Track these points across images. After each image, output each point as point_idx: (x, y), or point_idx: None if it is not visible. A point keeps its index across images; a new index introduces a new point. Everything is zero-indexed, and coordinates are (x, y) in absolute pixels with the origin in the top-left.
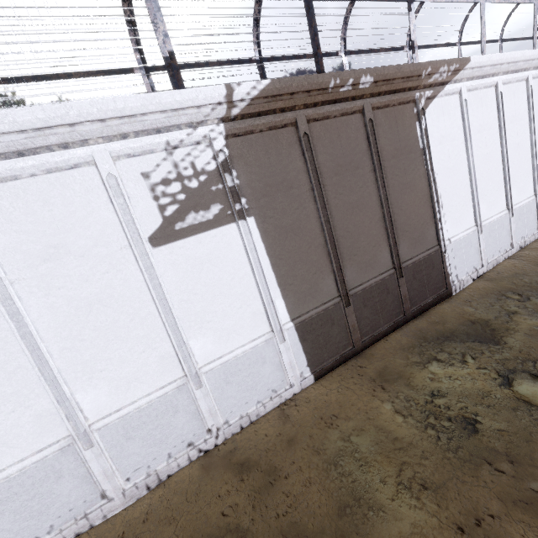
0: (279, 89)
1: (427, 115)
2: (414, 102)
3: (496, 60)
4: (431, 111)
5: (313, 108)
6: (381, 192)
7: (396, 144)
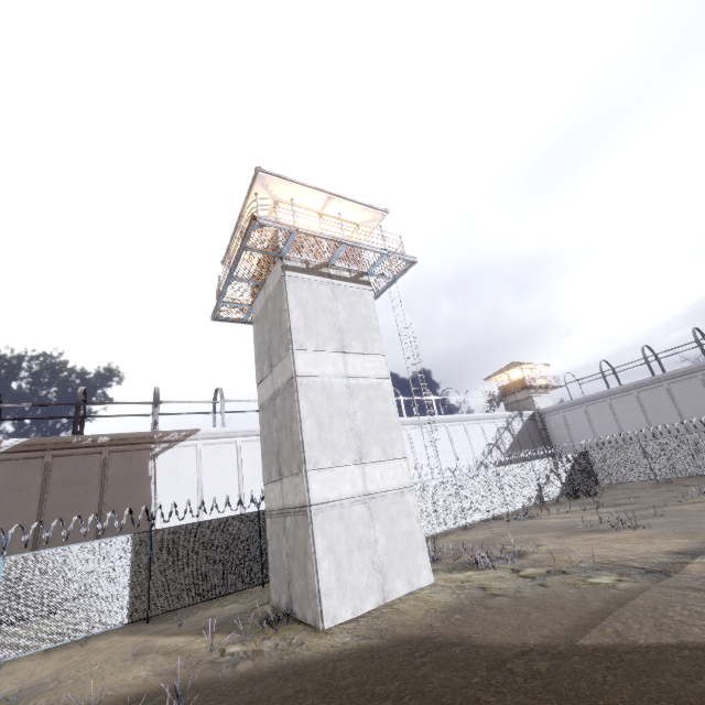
0: (35, 442)
1: (162, 457)
2: (151, 449)
3: (229, 430)
4: (167, 454)
5: (61, 450)
6: (98, 500)
7: (127, 471)
